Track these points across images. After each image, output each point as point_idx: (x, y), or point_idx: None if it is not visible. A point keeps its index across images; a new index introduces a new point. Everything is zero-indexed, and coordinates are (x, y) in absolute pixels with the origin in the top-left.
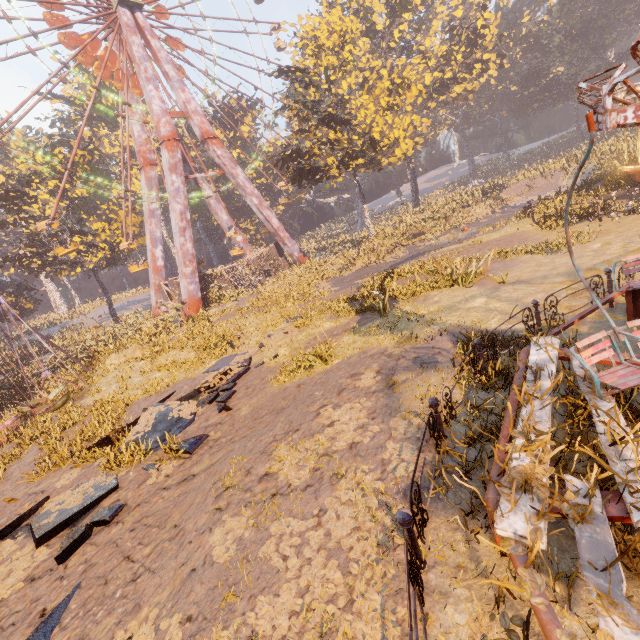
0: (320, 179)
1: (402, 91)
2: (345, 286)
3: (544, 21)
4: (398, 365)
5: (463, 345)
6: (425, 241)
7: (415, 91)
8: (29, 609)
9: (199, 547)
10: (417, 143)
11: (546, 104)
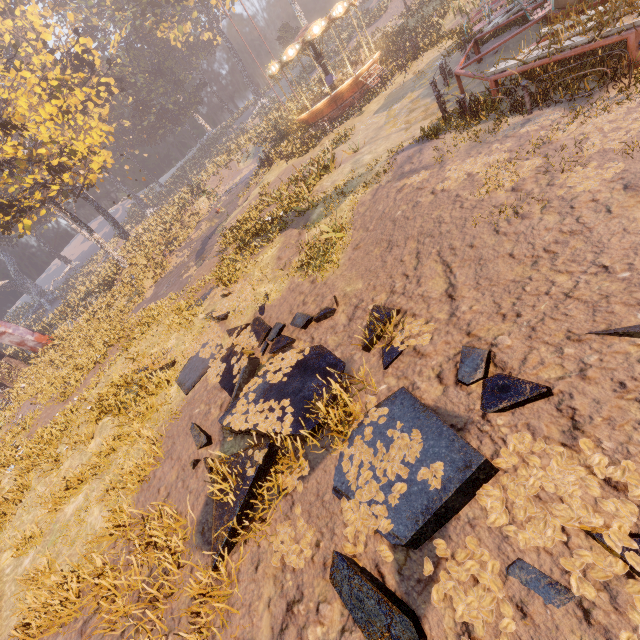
0: (20, 213)
1: (62, 97)
2: (178, 286)
3: (119, 63)
4: (412, 169)
5: (423, 142)
6: (192, 235)
7: (81, 95)
8: (639, 387)
9: (594, 199)
10: (105, 159)
11: (166, 131)
